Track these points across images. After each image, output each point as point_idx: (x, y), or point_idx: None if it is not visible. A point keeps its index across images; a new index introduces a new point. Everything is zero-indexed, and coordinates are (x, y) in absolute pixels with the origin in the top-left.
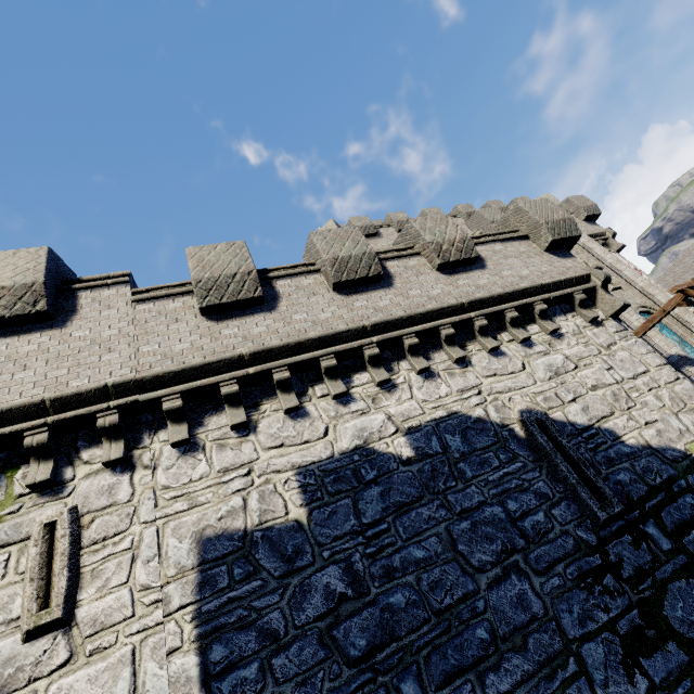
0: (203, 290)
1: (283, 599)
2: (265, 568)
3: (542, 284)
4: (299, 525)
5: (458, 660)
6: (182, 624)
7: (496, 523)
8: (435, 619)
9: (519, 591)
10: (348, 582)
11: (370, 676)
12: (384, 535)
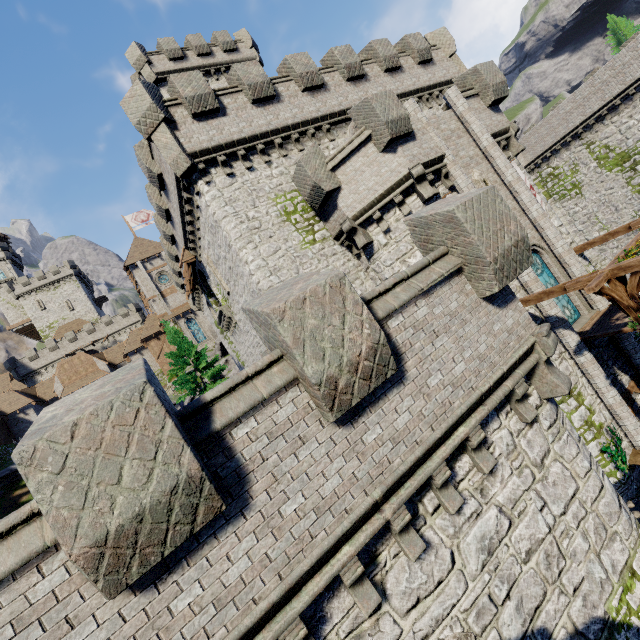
0: None
1: None
2: None
3: (482, 394)
4: None
5: None
6: None
7: None
8: None
9: None
10: None
11: None
12: None
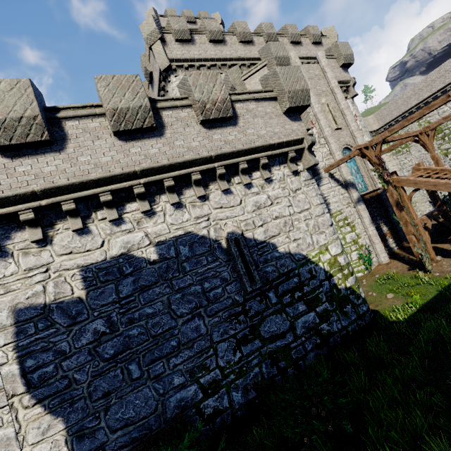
0: None
1: (69, 336)
2: (58, 323)
3: (270, 144)
4: (80, 300)
5: (159, 355)
6: (7, 352)
7: (195, 294)
8: (152, 339)
9: (197, 324)
10: (107, 326)
11: (114, 364)
12: (131, 302)
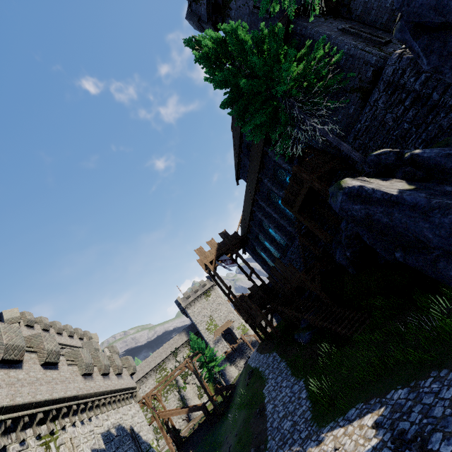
0: (86, 366)
1: None
2: None
3: (131, 387)
4: (105, 449)
5: None
6: None
7: None
8: None
9: None
10: None
11: None
12: None
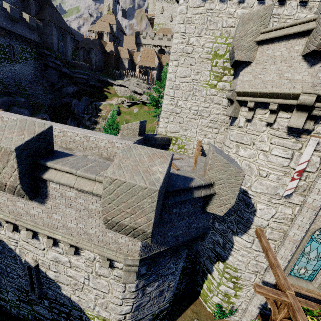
0: None
1: None
2: None
3: (72, 240)
4: None
5: None
6: None
7: (1, 268)
8: None
9: (0, 278)
10: None
11: None
12: None
